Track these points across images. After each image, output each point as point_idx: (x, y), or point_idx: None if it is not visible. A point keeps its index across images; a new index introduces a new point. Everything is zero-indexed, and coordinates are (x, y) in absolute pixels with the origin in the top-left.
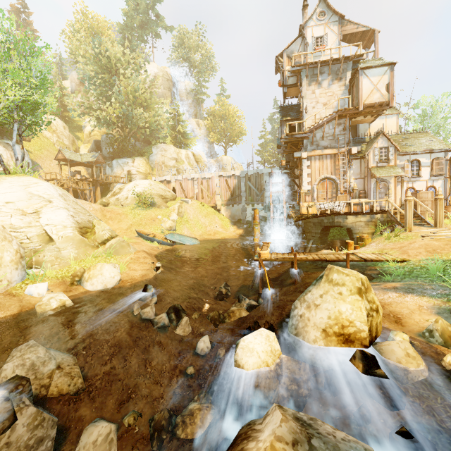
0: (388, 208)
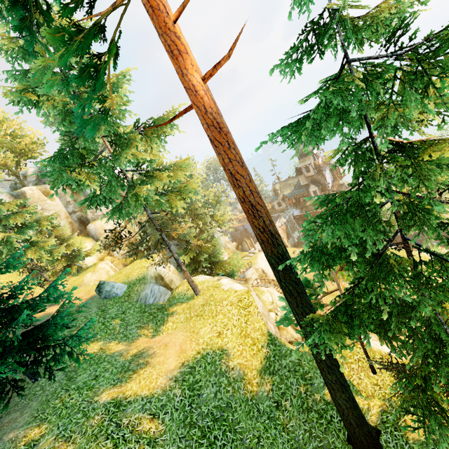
0: None
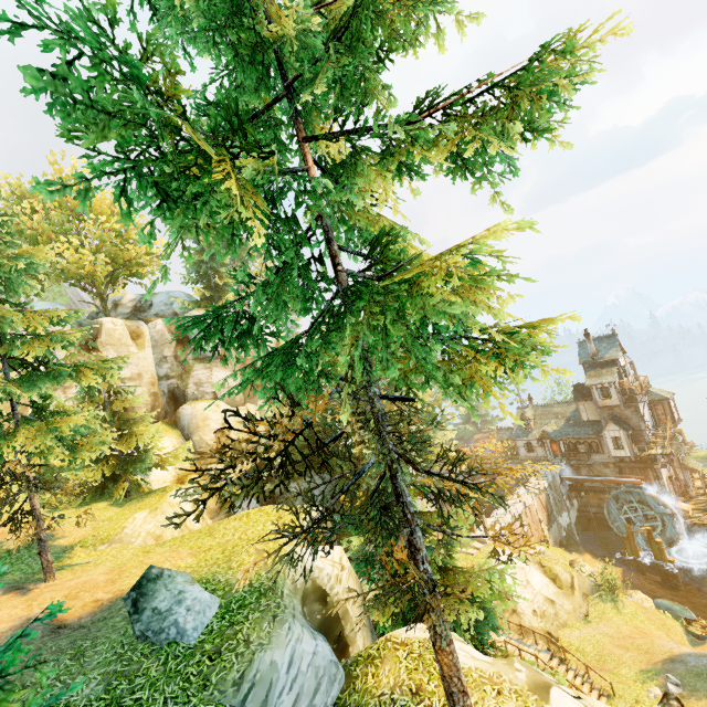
0: (693, 488)
